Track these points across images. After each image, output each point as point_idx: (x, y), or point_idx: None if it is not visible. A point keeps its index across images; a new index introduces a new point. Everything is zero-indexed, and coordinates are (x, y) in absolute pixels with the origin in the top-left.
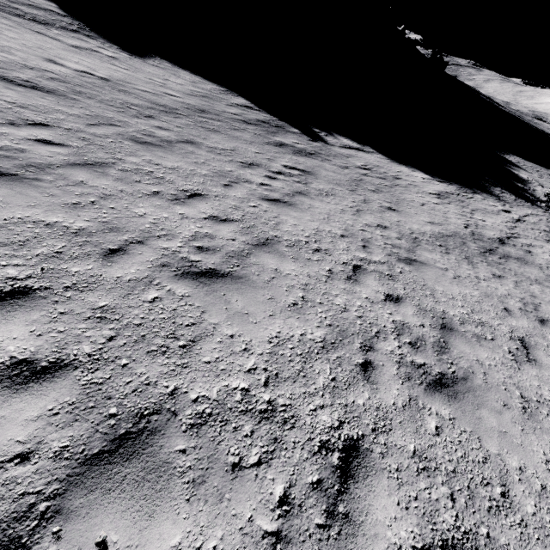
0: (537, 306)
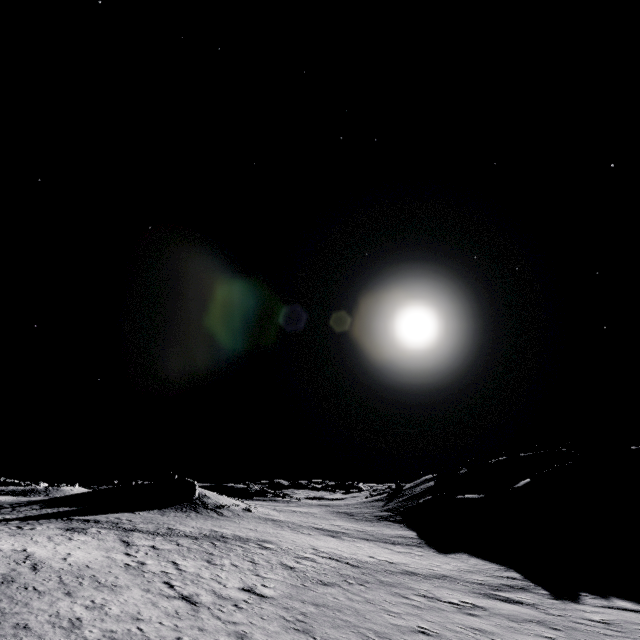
0: None
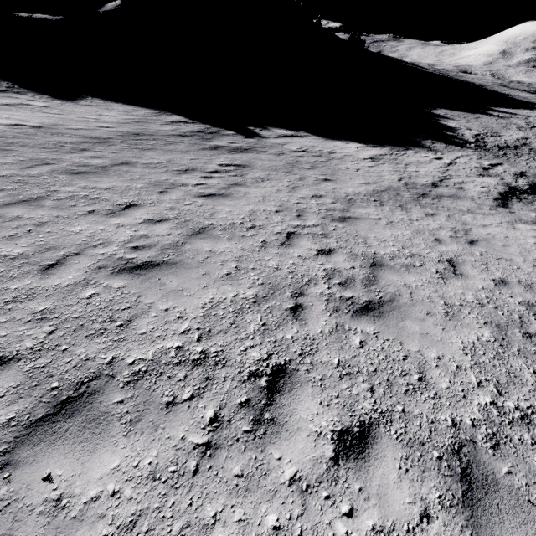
0: (468, 231)
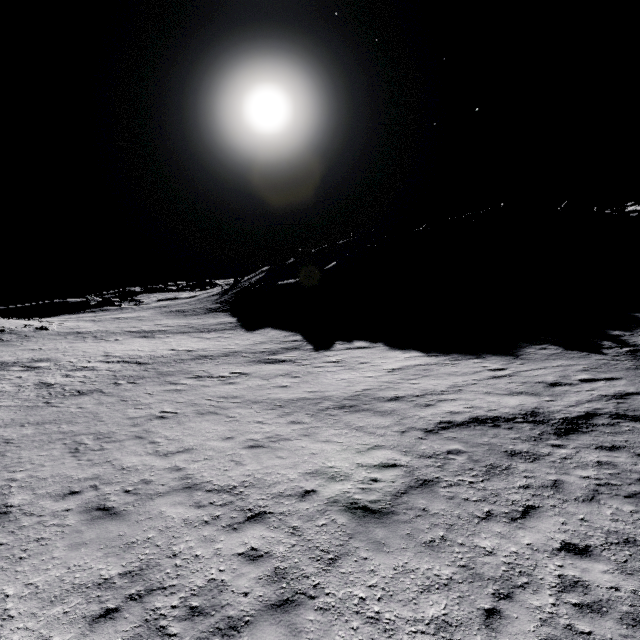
0: (285, 440)
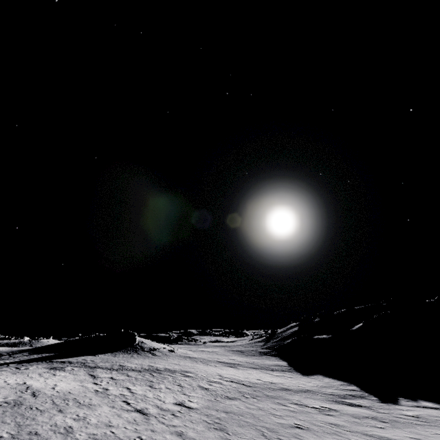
0: None
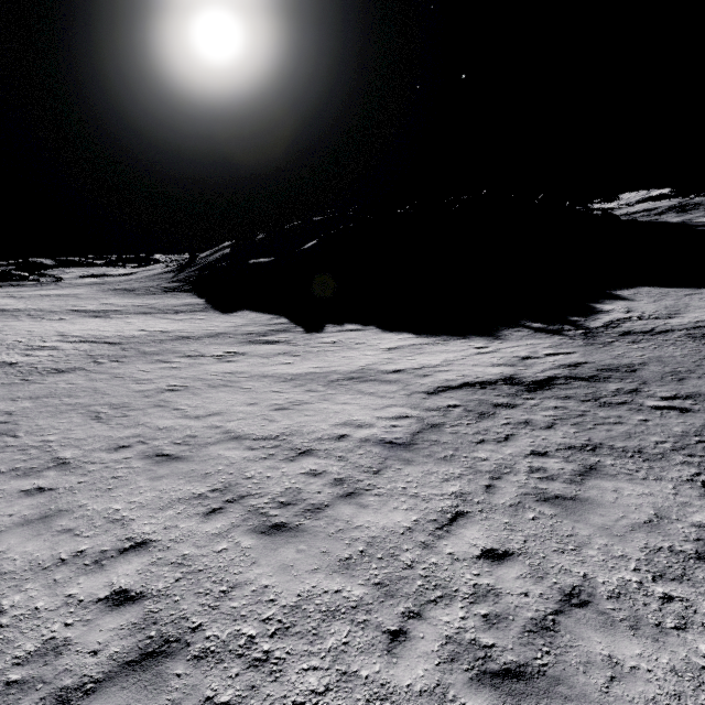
0: (307, 403)
